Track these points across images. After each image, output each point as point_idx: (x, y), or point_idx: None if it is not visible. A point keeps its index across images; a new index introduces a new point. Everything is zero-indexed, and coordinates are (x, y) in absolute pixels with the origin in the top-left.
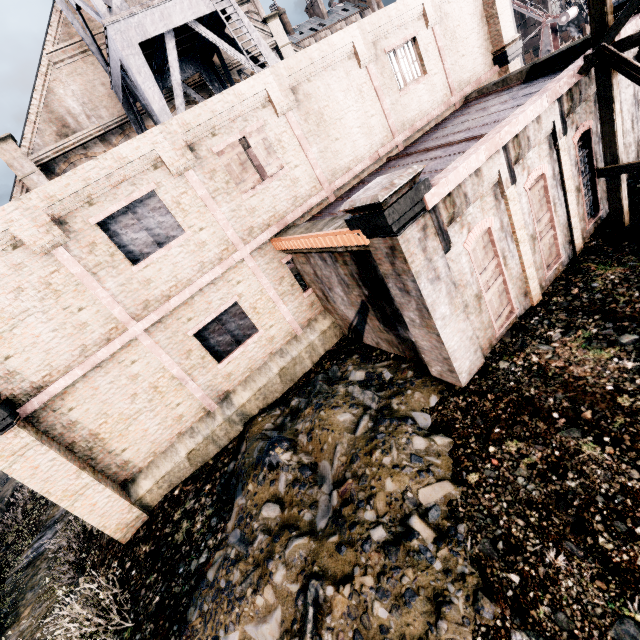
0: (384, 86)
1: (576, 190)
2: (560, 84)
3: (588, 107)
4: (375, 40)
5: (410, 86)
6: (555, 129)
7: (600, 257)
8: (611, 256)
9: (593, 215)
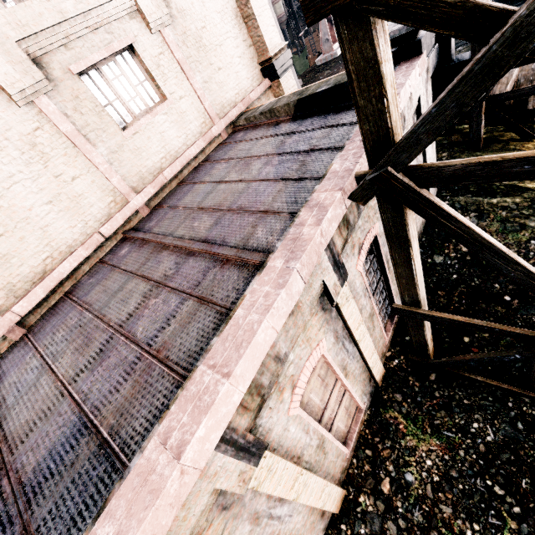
0: (87, 127)
1: (369, 318)
2: (322, 228)
3: (371, 208)
4: (41, 53)
5: (140, 121)
6: (327, 288)
7: (407, 401)
8: (420, 404)
9: (390, 315)
